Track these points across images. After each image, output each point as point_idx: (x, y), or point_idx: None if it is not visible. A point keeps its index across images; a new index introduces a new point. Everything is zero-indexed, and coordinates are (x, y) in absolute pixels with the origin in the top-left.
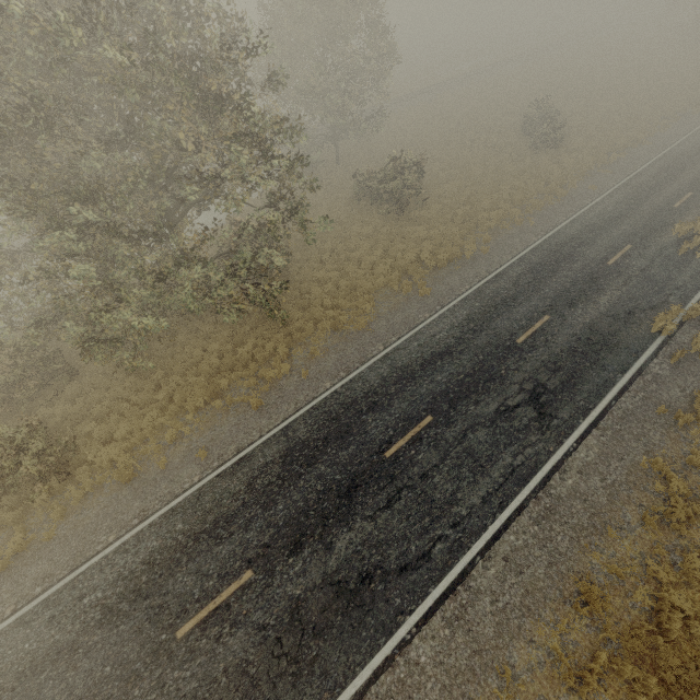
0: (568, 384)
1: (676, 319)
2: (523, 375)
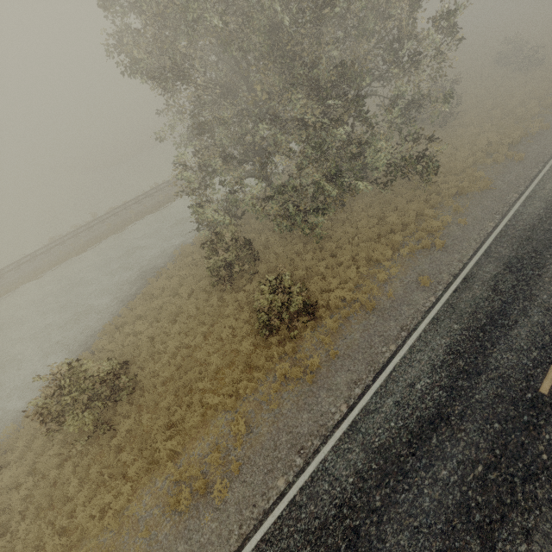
0: None
1: None
2: None
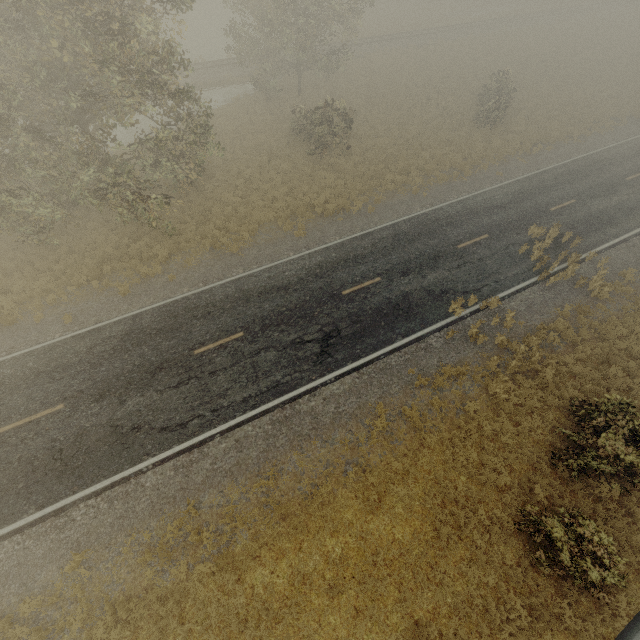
0: (357, 335)
1: (476, 306)
2: (329, 320)
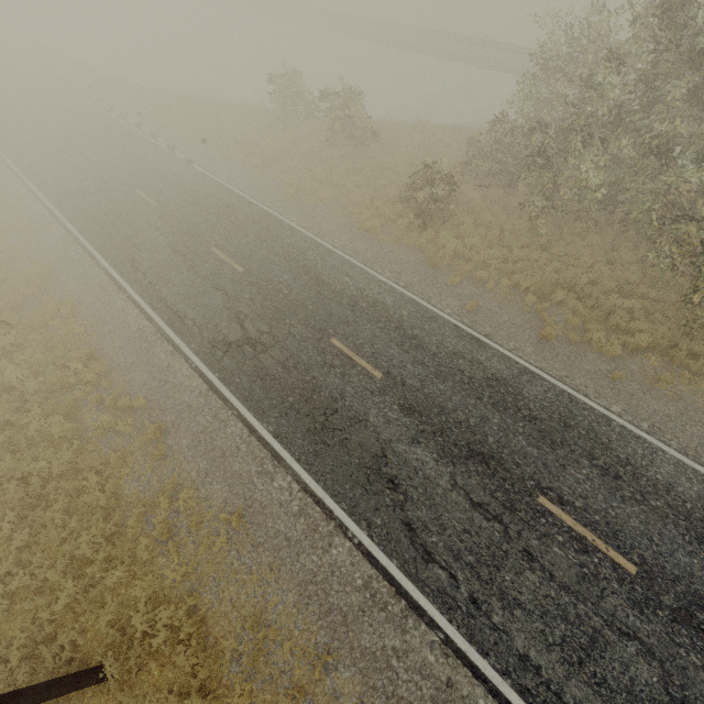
0: None
1: None
2: None
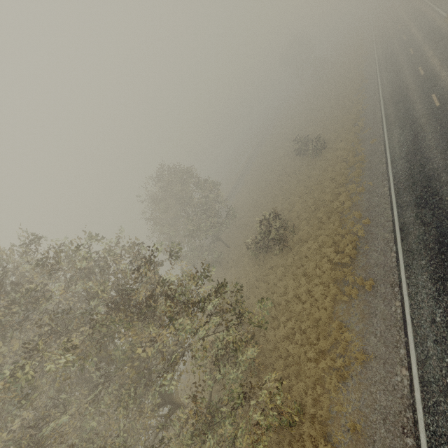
0: None
1: None
2: None
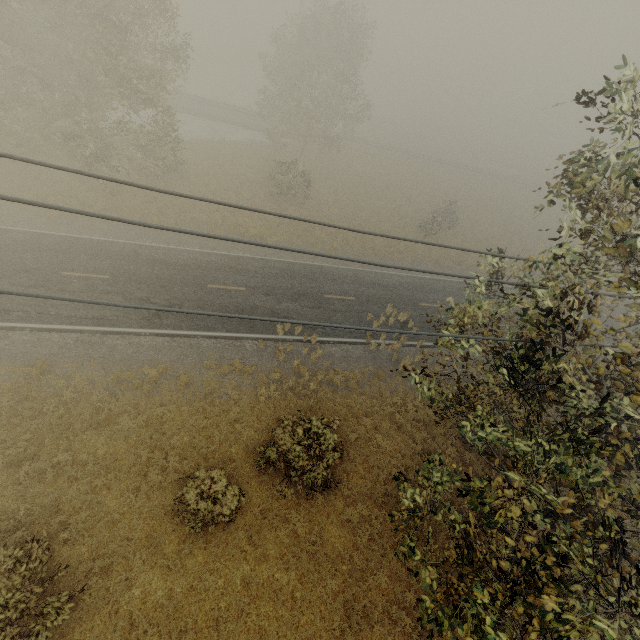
0: (193, 315)
1: (301, 337)
2: (181, 297)
